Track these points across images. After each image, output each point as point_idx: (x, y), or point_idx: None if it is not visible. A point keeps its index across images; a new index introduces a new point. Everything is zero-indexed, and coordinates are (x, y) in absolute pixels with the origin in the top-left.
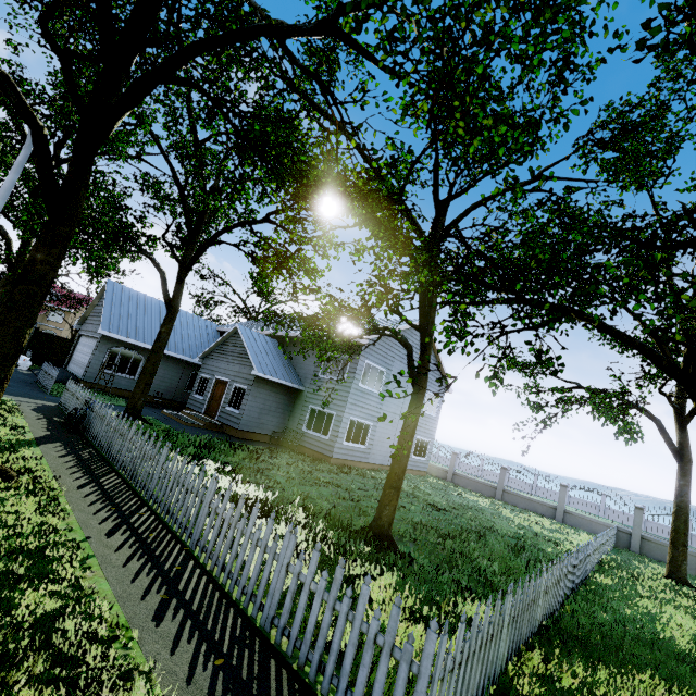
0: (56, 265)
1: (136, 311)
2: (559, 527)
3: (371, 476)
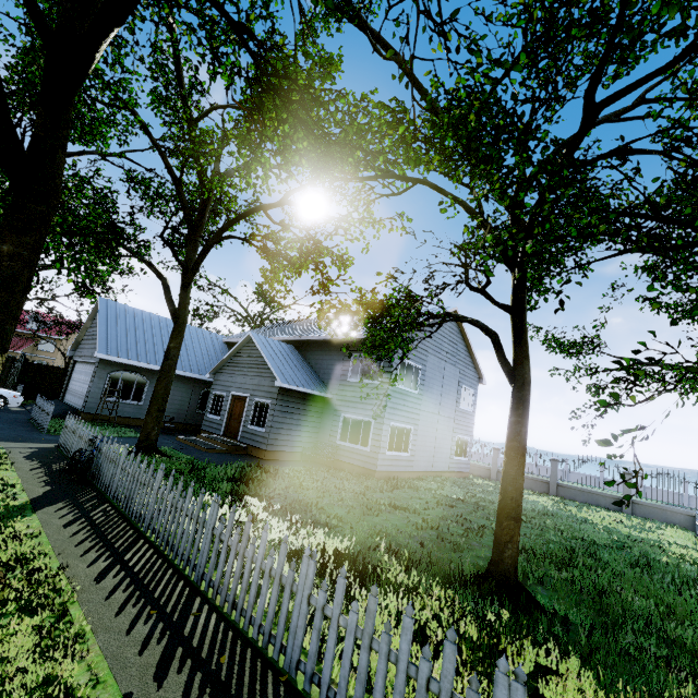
0: (31, 261)
1: (134, 329)
2: (639, 523)
3: (423, 488)
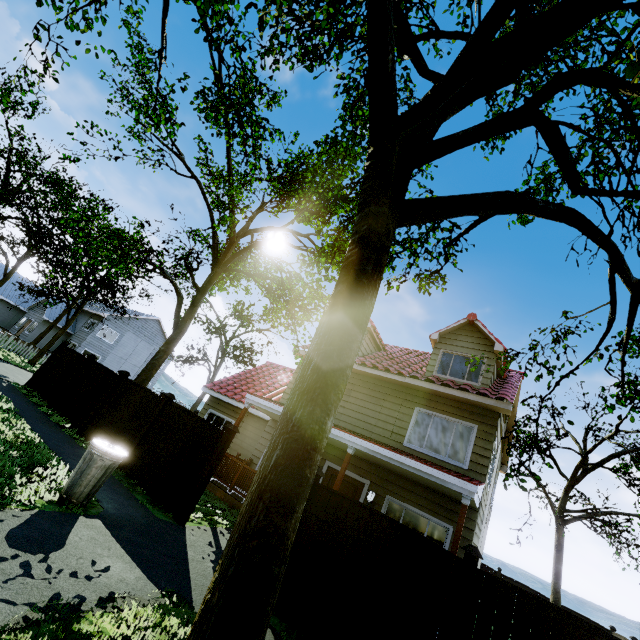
0: None
1: (0, 276)
2: None
3: None
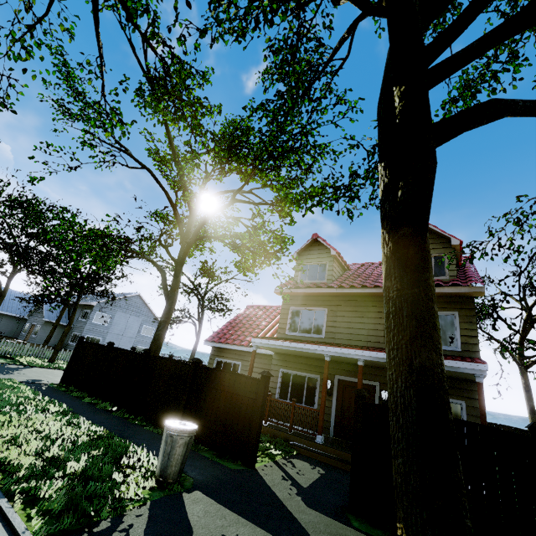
0: None
1: None
2: None
3: None
